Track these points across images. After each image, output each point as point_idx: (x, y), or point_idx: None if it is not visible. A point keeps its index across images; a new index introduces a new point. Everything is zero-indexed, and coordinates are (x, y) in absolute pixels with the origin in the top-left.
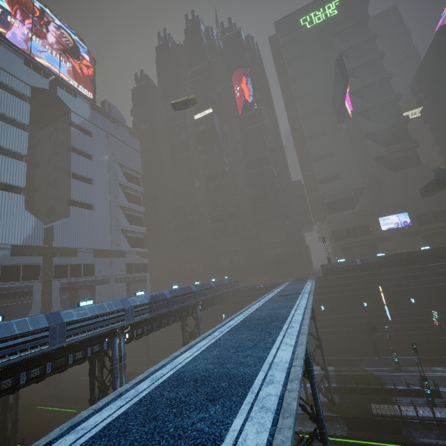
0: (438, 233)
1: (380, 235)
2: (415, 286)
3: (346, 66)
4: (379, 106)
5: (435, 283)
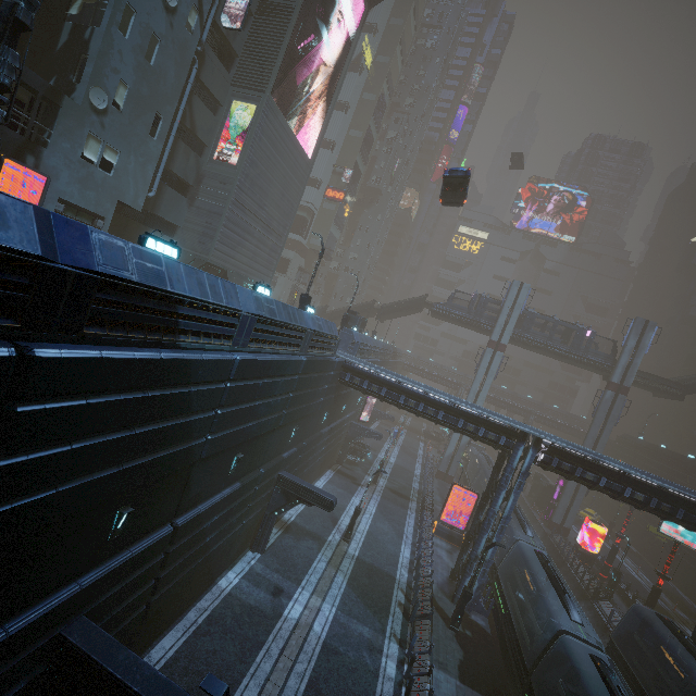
0: None
1: None
2: None
3: None
4: None
5: None
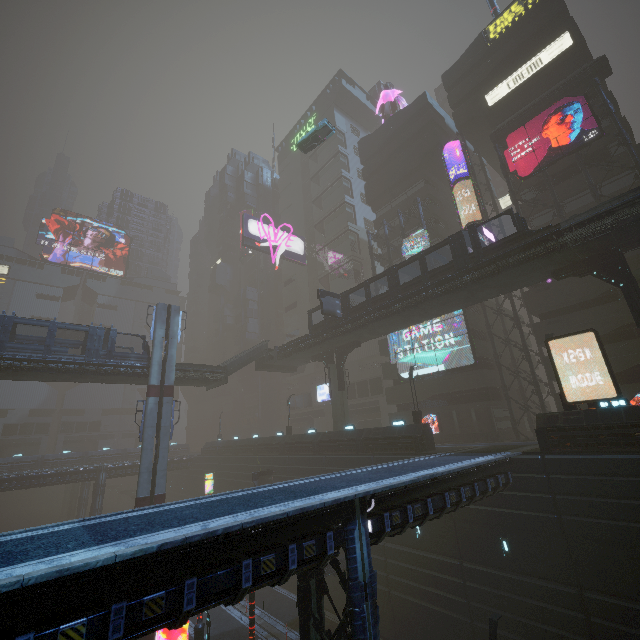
0: (358, 412)
1: (317, 408)
2: (229, 478)
3: (244, 226)
4: (335, 241)
5: (237, 478)
